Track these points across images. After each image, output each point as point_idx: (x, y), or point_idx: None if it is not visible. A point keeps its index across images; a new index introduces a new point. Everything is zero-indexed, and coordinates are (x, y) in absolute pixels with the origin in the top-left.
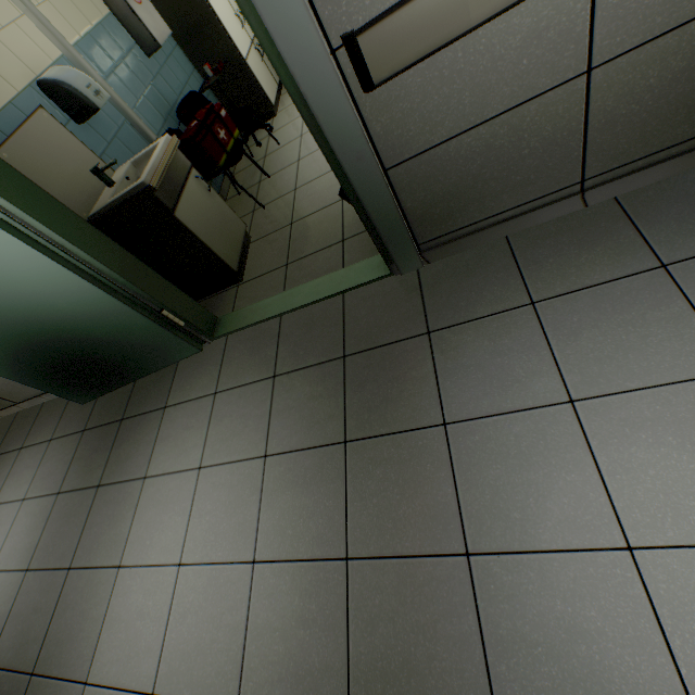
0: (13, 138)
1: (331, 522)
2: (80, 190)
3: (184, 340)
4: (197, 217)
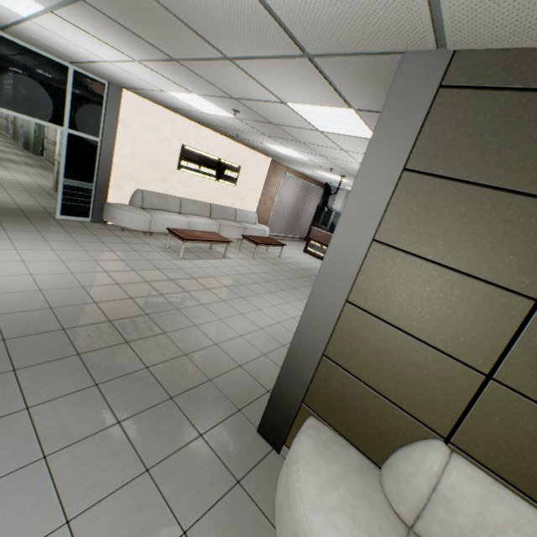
0: None
1: (5, 151)
2: None
3: (34, 151)
4: None
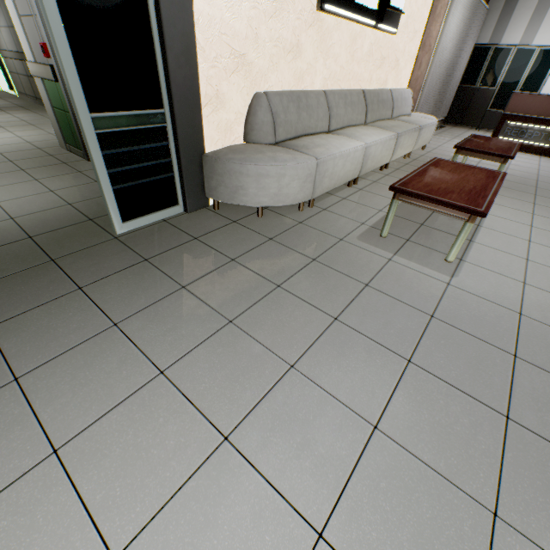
0: None
1: None
2: None
3: None
4: None
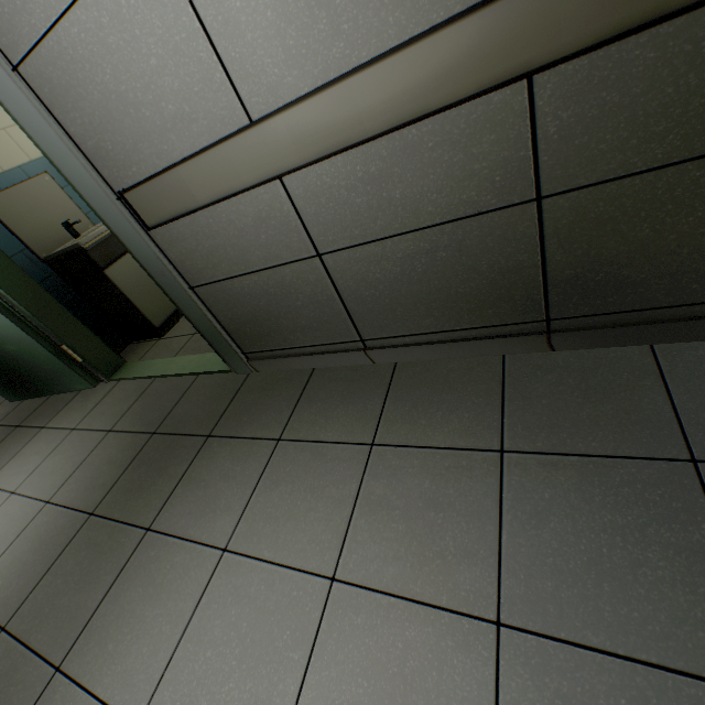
0: (6, 191)
1: (25, 587)
2: (51, 236)
3: (78, 374)
4: (132, 276)
